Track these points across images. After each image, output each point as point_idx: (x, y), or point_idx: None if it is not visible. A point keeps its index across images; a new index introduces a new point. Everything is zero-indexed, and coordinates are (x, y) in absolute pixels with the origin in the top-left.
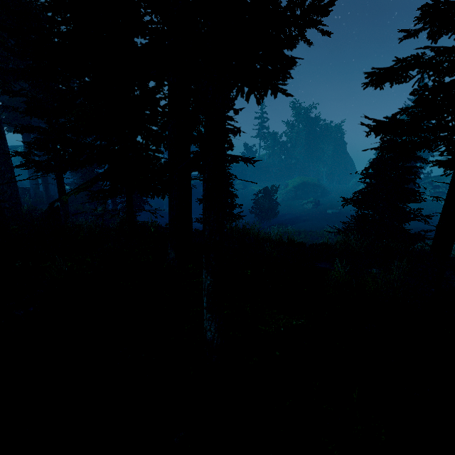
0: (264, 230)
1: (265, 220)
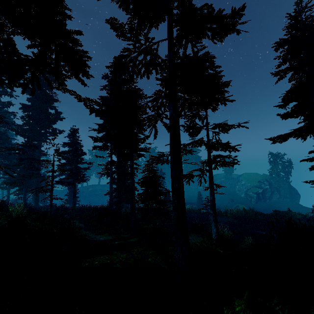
0: None
1: None
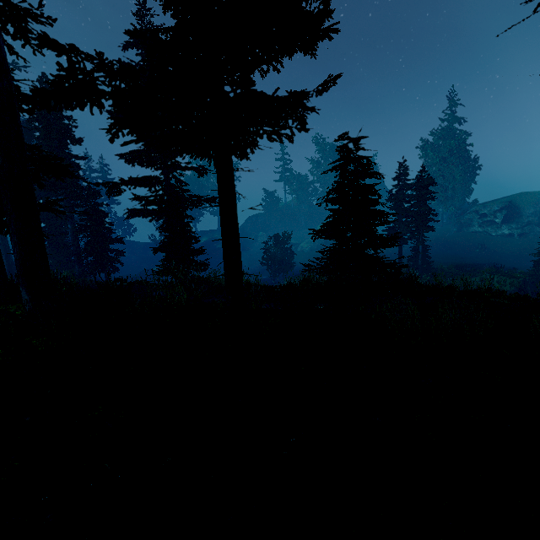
0: (277, 284)
1: (280, 272)
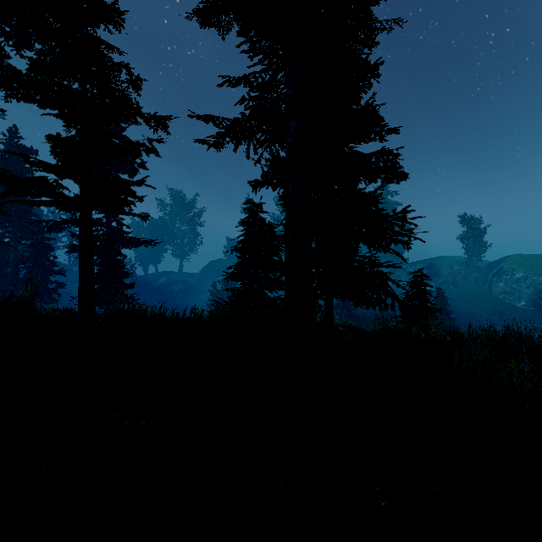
0: None
1: None
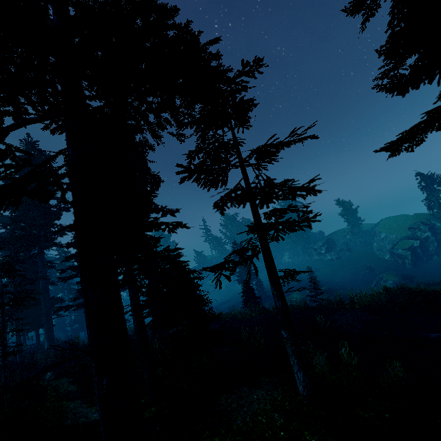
0: None
1: None
